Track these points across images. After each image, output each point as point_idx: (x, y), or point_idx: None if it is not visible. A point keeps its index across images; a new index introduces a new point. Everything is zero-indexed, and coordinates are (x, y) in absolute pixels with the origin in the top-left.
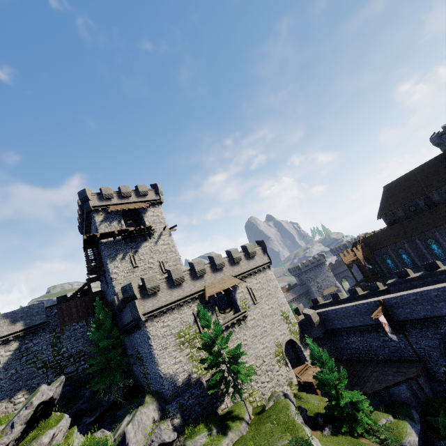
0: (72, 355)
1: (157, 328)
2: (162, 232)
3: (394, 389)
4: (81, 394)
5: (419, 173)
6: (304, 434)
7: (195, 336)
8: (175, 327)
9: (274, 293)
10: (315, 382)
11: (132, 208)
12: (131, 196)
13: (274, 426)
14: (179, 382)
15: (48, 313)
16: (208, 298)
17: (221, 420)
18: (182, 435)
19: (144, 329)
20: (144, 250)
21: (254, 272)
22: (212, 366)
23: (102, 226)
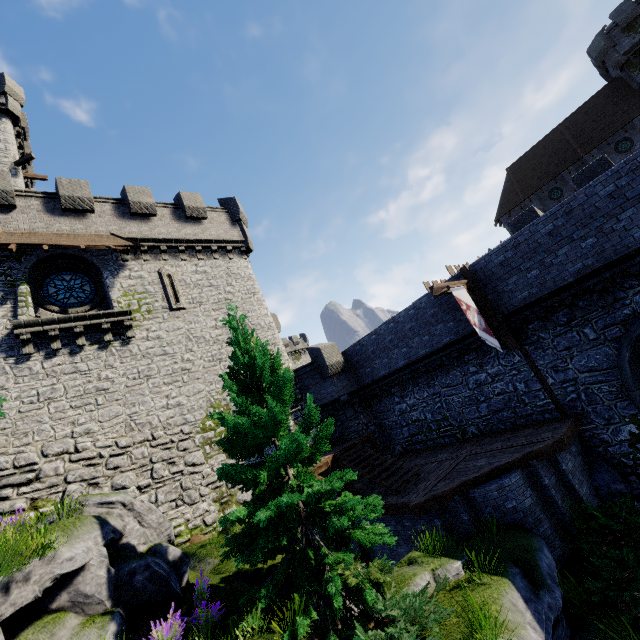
0: None
1: None
2: None
3: (487, 488)
4: None
5: (568, 127)
6: None
7: None
8: None
9: (241, 300)
10: None
11: None
12: None
13: None
14: None
15: None
16: (6, 264)
17: None
18: None
19: None
20: None
21: (194, 249)
22: None
23: None
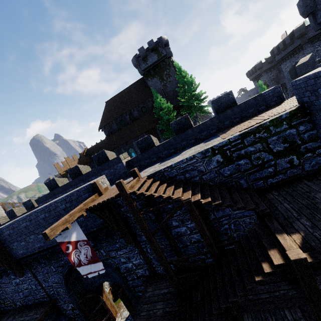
0: None
1: None
2: None
3: None
4: None
5: (128, 92)
6: None
7: None
8: None
9: None
10: None
11: None
12: None
13: None
14: None
15: None
16: None
17: None
18: None
19: None
20: None
21: None
22: None
23: None
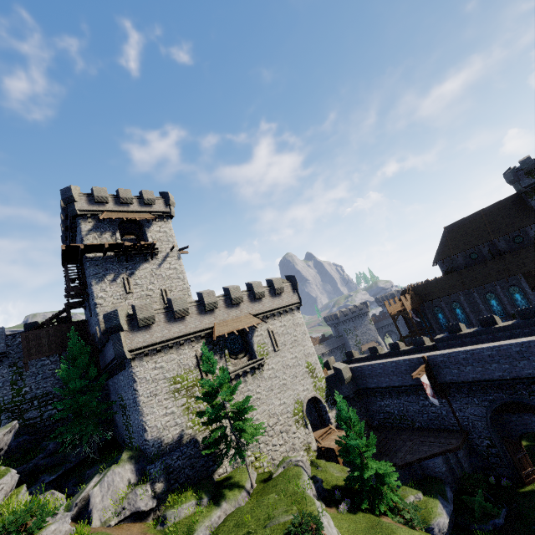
0: (36, 396)
1: (146, 369)
2: (169, 253)
3: (429, 462)
4: (43, 446)
5: (486, 214)
6: (314, 509)
7: (195, 383)
8: (171, 370)
9: (300, 339)
10: (337, 448)
11: (132, 218)
12: (132, 204)
13: (279, 497)
14: (168, 438)
15: (9, 341)
16: (217, 339)
17: (215, 487)
18: (164, 503)
19: (129, 370)
20: (143, 273)
21: (279, 312)
22: (212, 421)
23: (89, 237)
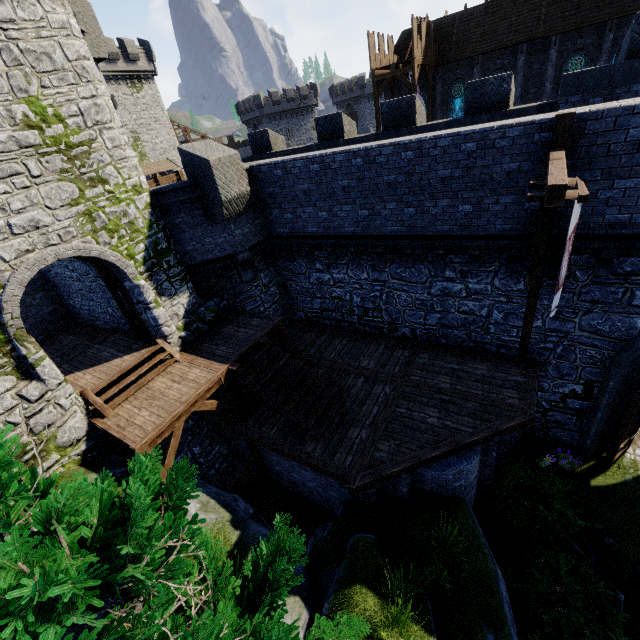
0: None
1: None
2: None
3: (444, 473)
4: None
5: None
6: None
7: None
8: None
9: None
10: (152, 442)
11: None
12: None
13: None
14: None
15: None
16: None
17: None
18: None
19: None
20: None
21: None
22: None
23: None
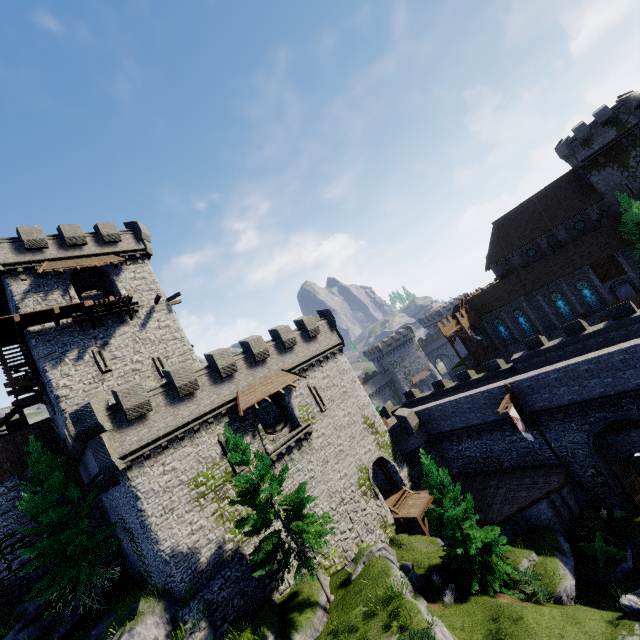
0: None
1: (151, 478)
2: (155, 306)
3: (532, 511)
4: (19, 612)
5: (540, 200)
6: (421, 619)
7: (225, 479)
8: (188, 469)
9: (351, 390)
10: (420, 516)
11: (90, 265)
12: (86, 245)
13: (369, 610)
14: (201, 565)
15: None
16: (245, 412)
17: (280, 614)
18: None
19: (126, 484)
20: (122, 340)
21: (318, 360)
22: (259, 528)
23: (27, 302)
